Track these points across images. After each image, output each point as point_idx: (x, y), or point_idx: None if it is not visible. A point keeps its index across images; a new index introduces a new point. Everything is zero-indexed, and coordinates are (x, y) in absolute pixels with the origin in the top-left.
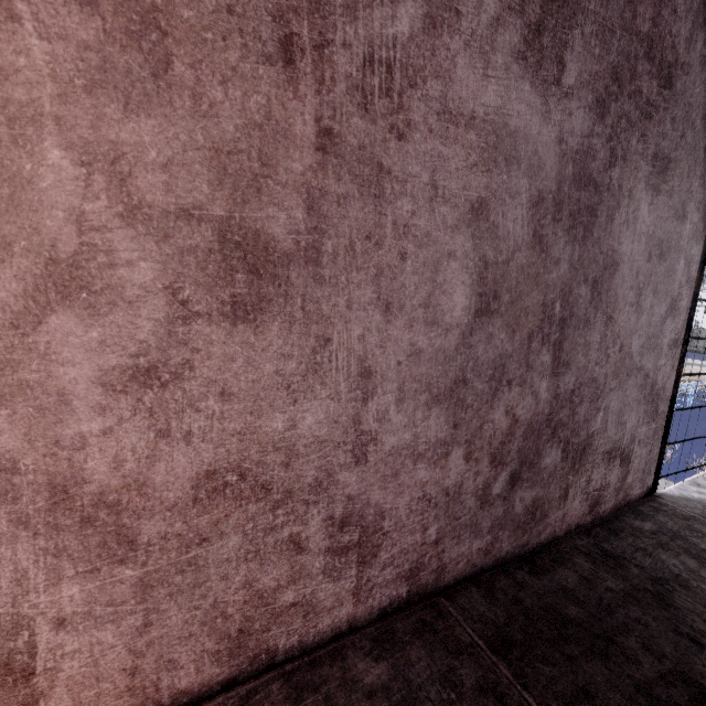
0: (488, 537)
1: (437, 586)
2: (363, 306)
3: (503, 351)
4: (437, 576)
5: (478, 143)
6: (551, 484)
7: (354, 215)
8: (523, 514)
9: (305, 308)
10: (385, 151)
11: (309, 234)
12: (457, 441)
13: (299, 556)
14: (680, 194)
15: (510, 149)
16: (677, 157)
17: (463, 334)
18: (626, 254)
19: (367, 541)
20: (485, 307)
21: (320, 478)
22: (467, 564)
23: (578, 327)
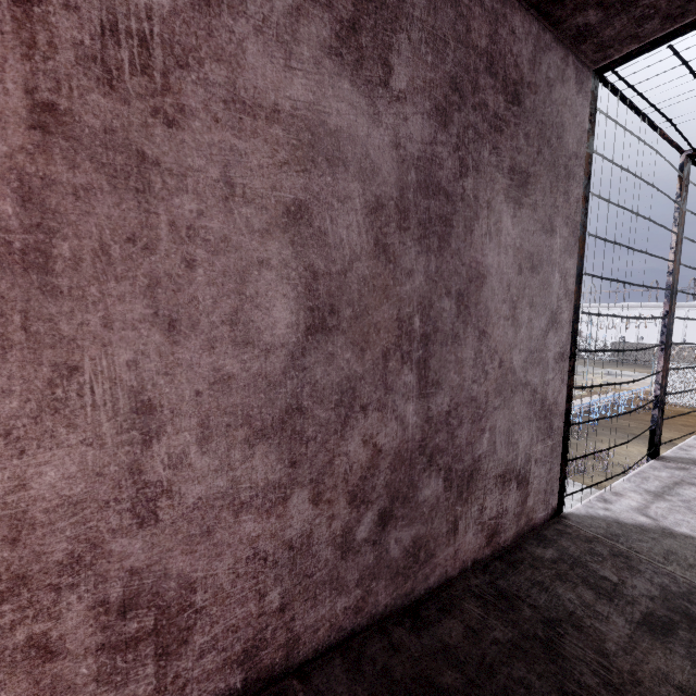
0: (357, 592)
1: (289, 664)
2: (131, 324)
3: (351, 372)
4: (287, 651)
5: (287, 140)
6: (434, 519)
7: (105, 212)
8: (402, 558)
9: (28, 328)
10: (148, 138)
11: (28, 233)
12: (298, 482)
13: (49, 664)
14: (545, 208)
15: (332, 149)
16: (537, 172)
17: (293, 355)
18: (492, 266)
19: (170, 624)
20: (320, 323)
21: (78, 551)
22: (330, 629)
23: (446, 342)
